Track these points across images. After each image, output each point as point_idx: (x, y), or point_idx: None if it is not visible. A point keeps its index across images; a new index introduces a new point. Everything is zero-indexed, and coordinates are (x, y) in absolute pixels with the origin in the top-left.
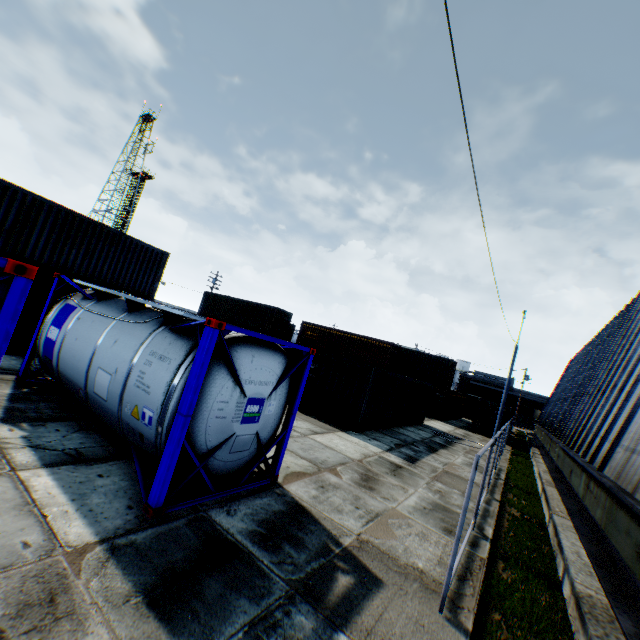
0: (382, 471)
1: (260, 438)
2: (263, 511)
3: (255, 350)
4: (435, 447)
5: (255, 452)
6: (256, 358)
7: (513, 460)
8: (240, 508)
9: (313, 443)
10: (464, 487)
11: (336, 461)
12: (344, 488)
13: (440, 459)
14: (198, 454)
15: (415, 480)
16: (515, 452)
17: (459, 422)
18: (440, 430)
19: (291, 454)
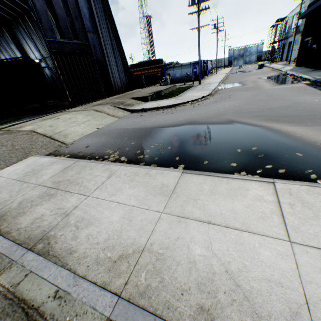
0: None
1: None
2: None
3: None
4: None
5: None
6: None
7: None
8: None
9: None
10: None
11: None
12: None
13: None
14: None
15: None
16: None
17: None
18: None
19: None
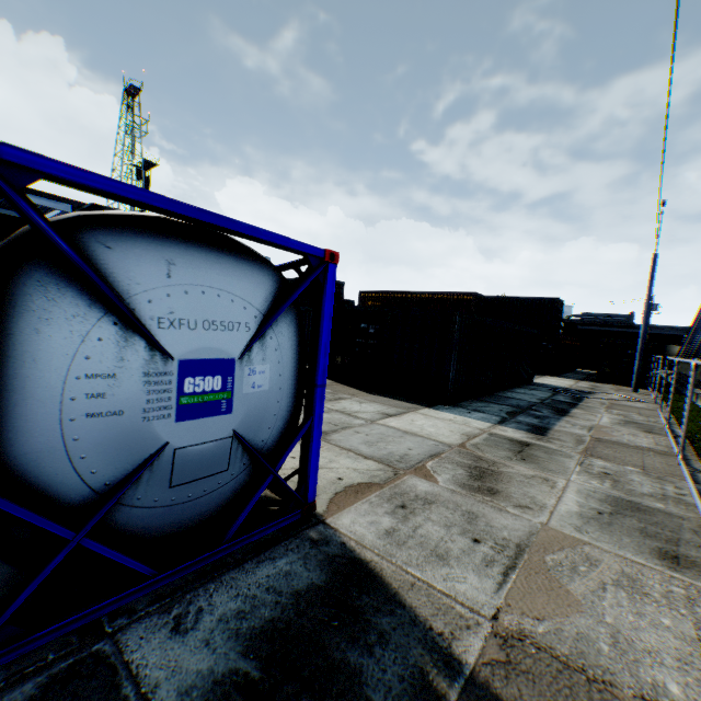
0: (501, 456)
1: (250, 443)
2: (269, 599)
3: (173, 249)
4: (563, 408)
5: (249, 471)
6: (181, 268)
7: (673, 408)
8: (213, 602)
9: (384, 431)
10: (638, 459)
11: (423, 453)
12: (444, 501)
13: (578, 423)
14: (71, 508)
15: (558, 462)
16: (666, 397)
17: (576, 374)
18: (558, 386)
19: (347, 454)
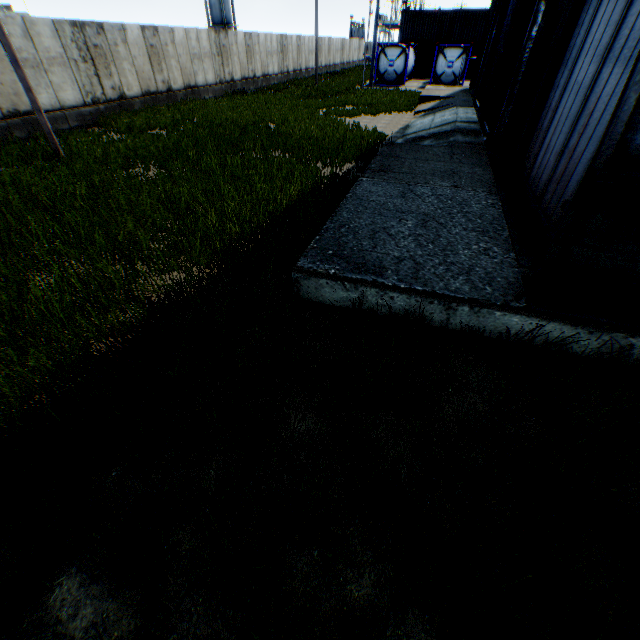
0: None
1: (454, 75)
2: None
3: (450, 50)
4: None
5: (454, 79)
6: (451, 52)
7: None
8: None
9: None
10: None
11: None
12: None
13: None
14: (438, 77)
15: None
16: None
17: None
18: None
19: None
